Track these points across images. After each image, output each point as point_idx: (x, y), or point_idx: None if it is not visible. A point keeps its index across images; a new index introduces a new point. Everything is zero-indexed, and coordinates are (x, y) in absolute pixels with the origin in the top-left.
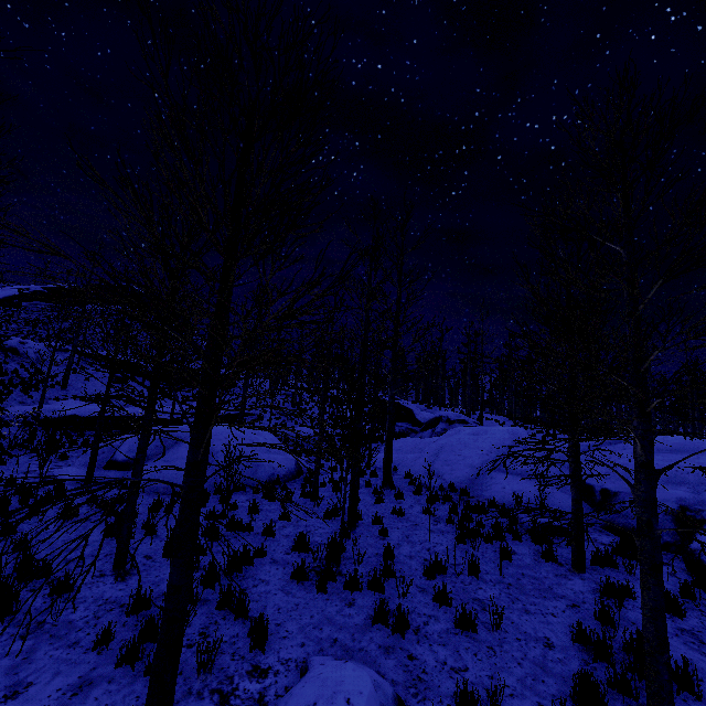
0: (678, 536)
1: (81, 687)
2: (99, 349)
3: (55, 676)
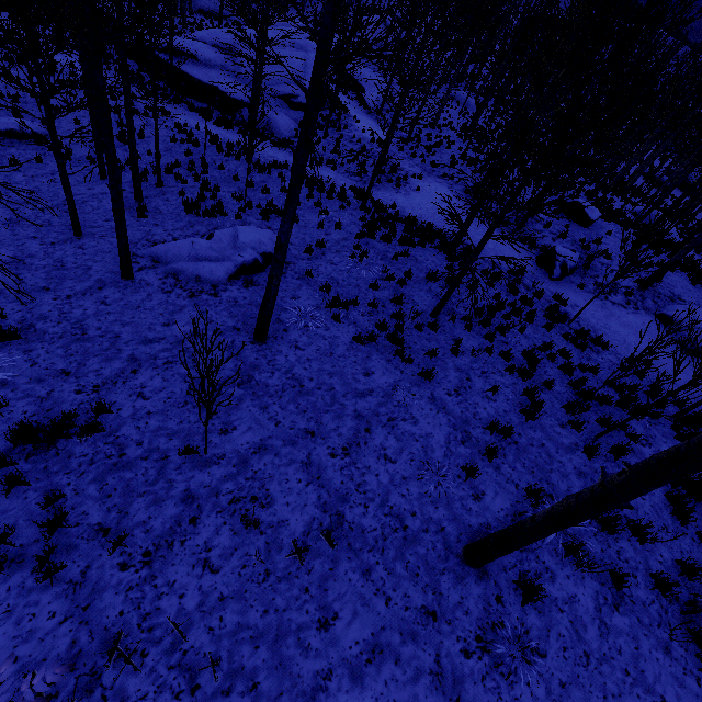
0: None
1: None
2: None
3: None
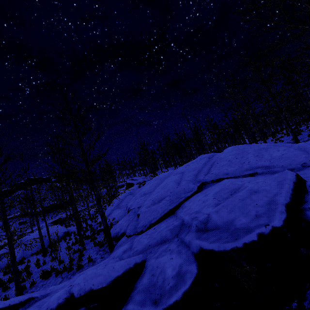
0: None
1: None
2: (16, 212)
3: None
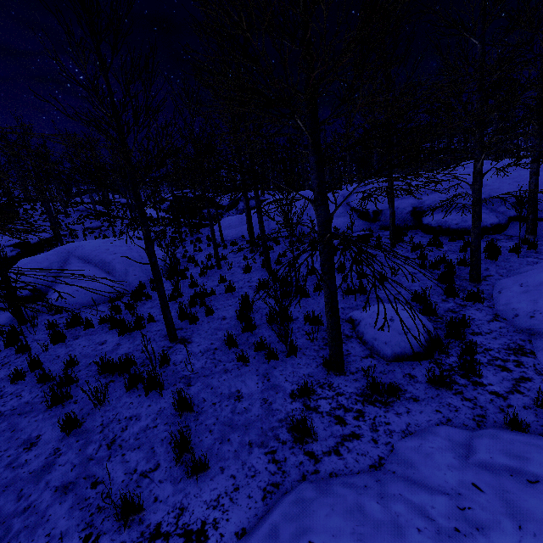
0: (413, 222)
1: (266, 377)
2: None
3: (244, 382)
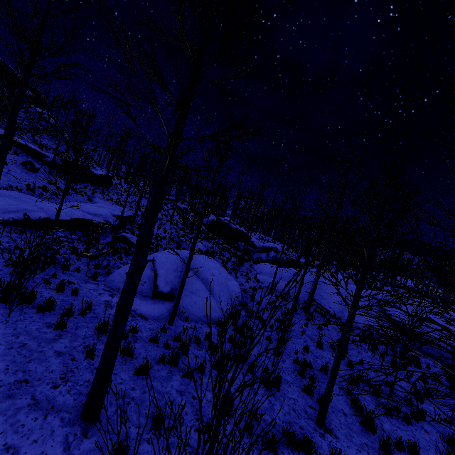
0: (454, 362)
1: None
2: None
3: None
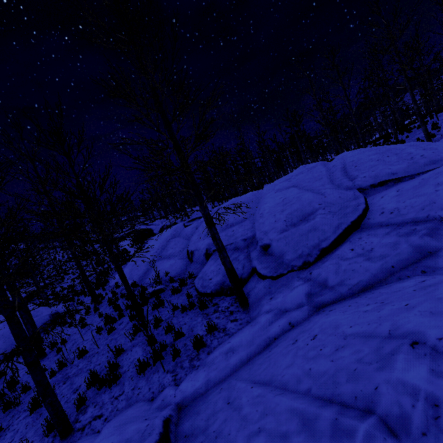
0: None
1: None
2: None
3: None
